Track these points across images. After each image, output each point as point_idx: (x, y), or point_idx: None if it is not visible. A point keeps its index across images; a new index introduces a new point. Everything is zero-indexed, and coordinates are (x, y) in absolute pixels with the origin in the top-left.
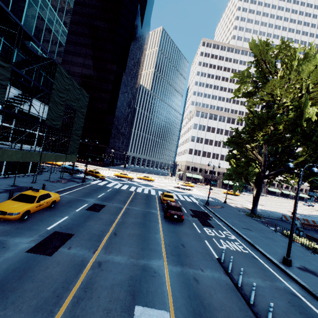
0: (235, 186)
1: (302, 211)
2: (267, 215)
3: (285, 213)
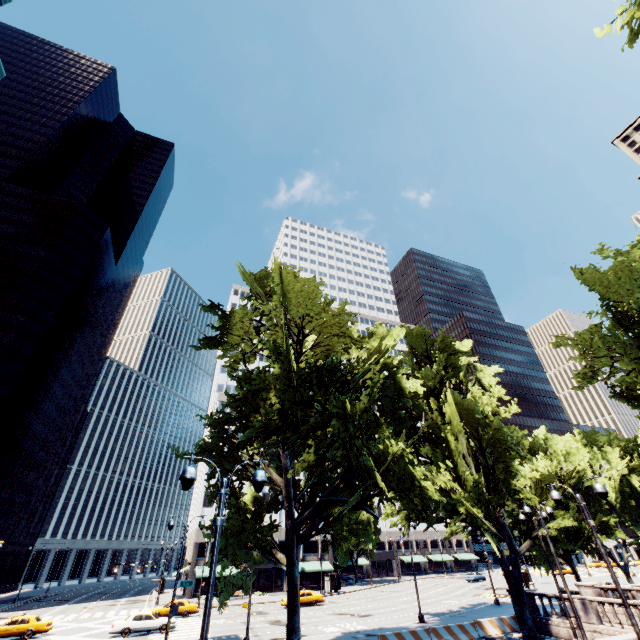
0: (230, 578)
1: (453, 603)
2: None
3: (406, 623)
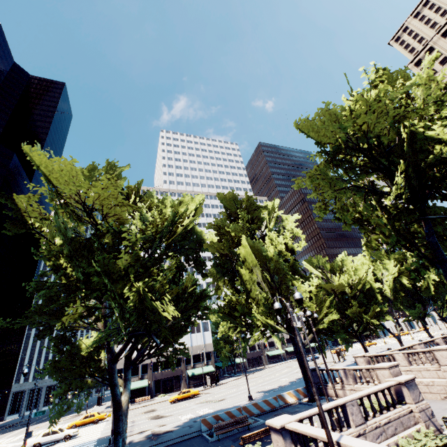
0: (61, 406)
1: (285, 380)
2: (175, 437)
3: (239, 403)
